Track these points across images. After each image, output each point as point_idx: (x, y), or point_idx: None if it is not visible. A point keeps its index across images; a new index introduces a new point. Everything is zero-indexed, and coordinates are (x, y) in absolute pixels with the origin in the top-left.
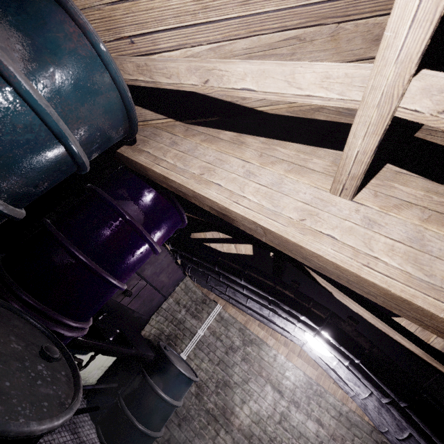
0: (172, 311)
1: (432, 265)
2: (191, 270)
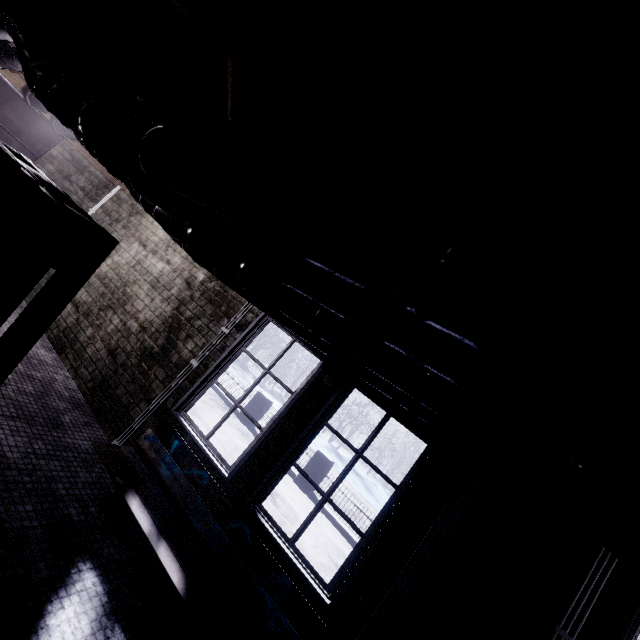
0: (62, 188)
1: None
2: (29, 98)
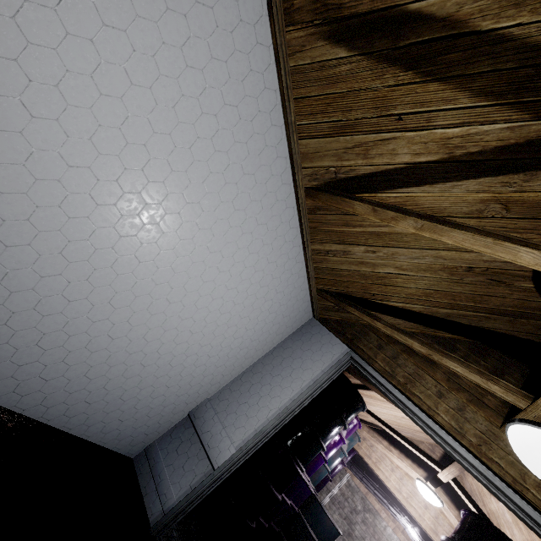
0: None
1: (438, 527)
2: None
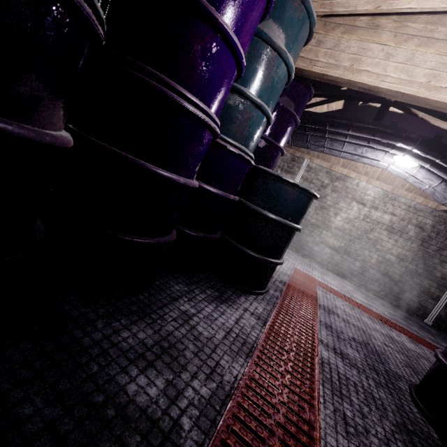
0: None
1: None
2: (292, 136)
